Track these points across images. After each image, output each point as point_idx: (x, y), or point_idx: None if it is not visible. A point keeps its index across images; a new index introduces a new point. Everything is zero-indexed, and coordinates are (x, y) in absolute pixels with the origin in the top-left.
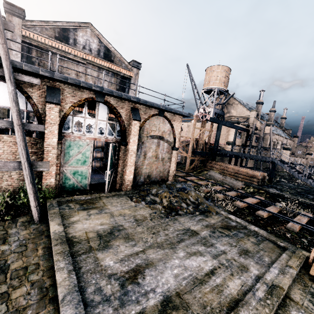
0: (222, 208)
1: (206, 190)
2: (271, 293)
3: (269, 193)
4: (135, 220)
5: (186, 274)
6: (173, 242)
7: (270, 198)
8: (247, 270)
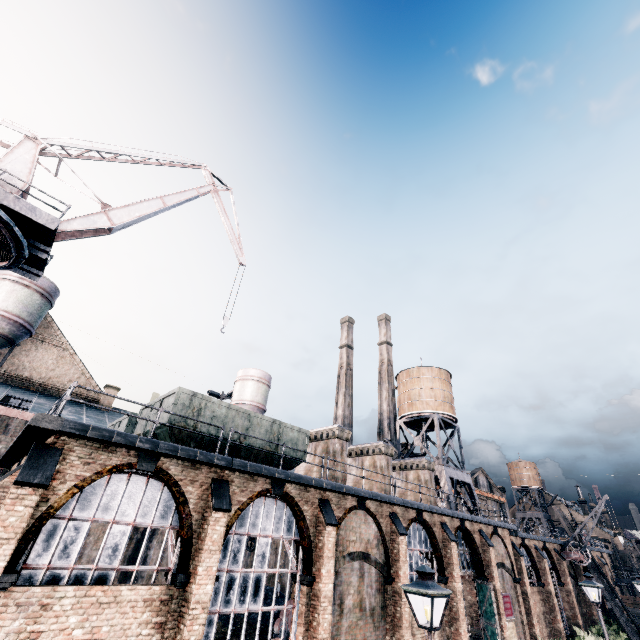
0: None
1: None
2: None
3: None
4: None
5: None
6: None
7: None
8: None
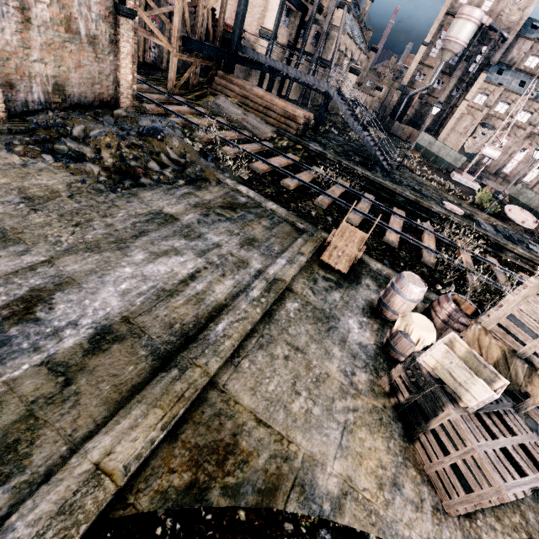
0: (229, 173)
1: (207, 138)
2: (269, 290)
3: (309, 150)
4: (23, 199)
5: (144, 287)
6: (123, 237)
7: (308, 160)
8: (246, 265)
